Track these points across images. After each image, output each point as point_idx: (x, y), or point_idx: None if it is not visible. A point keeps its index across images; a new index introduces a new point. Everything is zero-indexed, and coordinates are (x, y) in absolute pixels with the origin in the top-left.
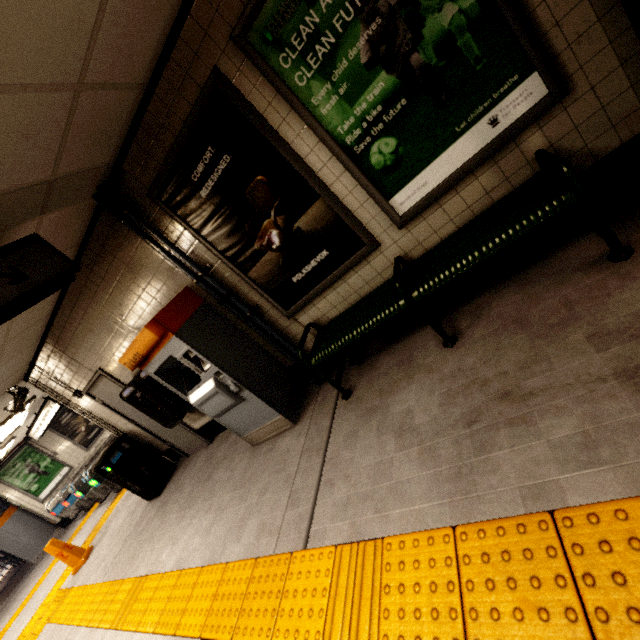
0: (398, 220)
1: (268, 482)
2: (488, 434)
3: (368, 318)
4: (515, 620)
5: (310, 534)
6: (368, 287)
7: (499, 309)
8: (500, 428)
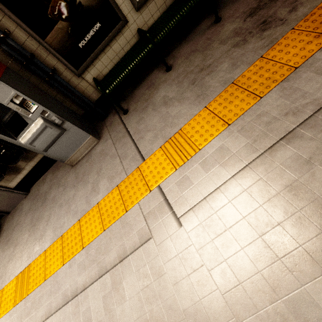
0: (136, 4)
1: (99, 166)
2: (202, 81)
3: (134, 58)
4: (236, 107)
5: (143, 156)
6: (123, 51)
7: (183, 51)
8: (205, 78)
